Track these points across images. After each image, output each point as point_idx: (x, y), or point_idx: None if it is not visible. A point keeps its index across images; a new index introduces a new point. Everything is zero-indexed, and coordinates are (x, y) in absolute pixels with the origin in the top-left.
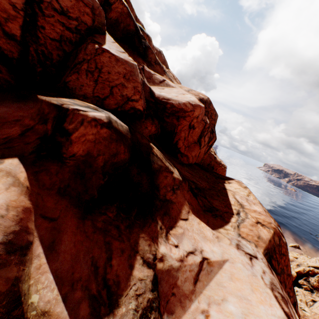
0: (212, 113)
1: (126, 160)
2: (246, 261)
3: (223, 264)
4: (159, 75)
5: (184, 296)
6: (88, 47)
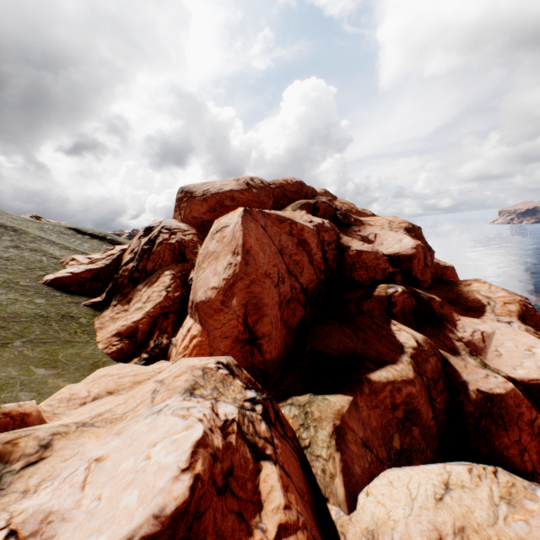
0: (419, 234)
1: (416, 303)
2: (506, 325)
3: (493, 331)
4: (364, 229)
5: (482, 348)
6: (350, 254)
